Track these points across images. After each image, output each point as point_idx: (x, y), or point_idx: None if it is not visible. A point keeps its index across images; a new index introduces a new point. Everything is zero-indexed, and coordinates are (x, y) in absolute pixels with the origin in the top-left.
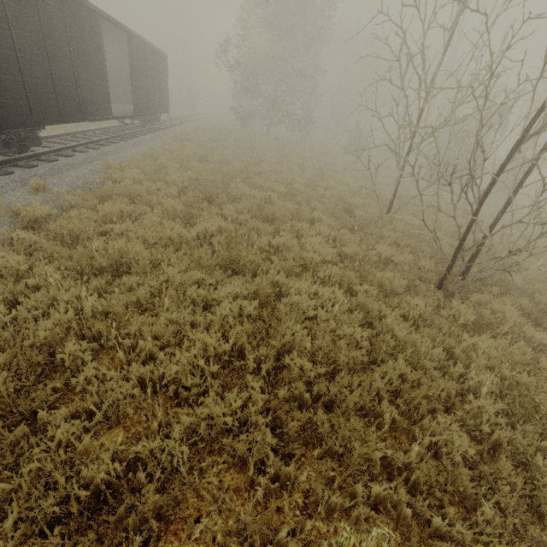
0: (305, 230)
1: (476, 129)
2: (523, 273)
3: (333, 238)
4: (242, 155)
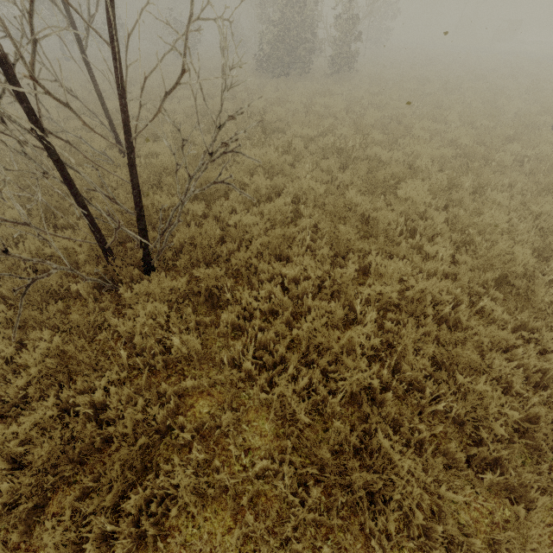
0: None
1: None
2: (263, 204)
3: None
4: None
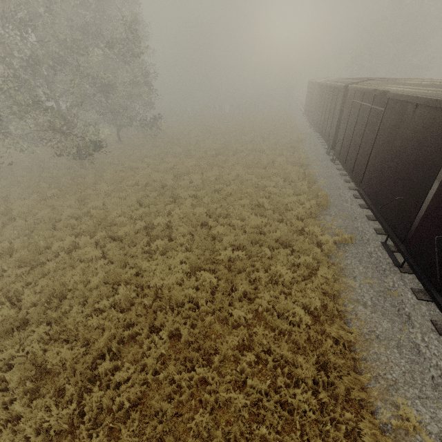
0: None
1: None
2: None
3: None
4: None
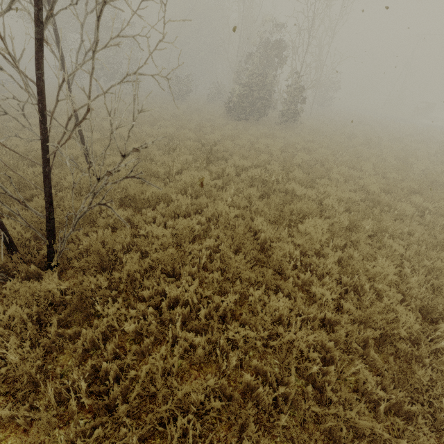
0: None
1: (262, 65)
2: (177, 220)
3: None
4: (8, 112)
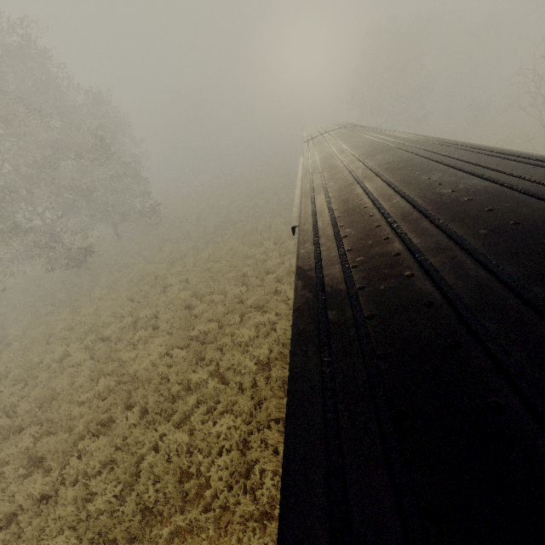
0: None
1: None
2: None
3: None
4: None
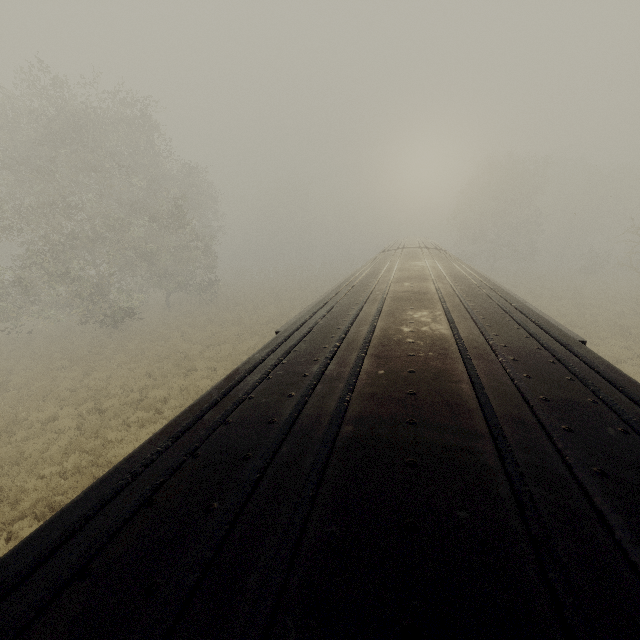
0: (600, 344)
1: None
2: None
3: (624, 347)
4: None
